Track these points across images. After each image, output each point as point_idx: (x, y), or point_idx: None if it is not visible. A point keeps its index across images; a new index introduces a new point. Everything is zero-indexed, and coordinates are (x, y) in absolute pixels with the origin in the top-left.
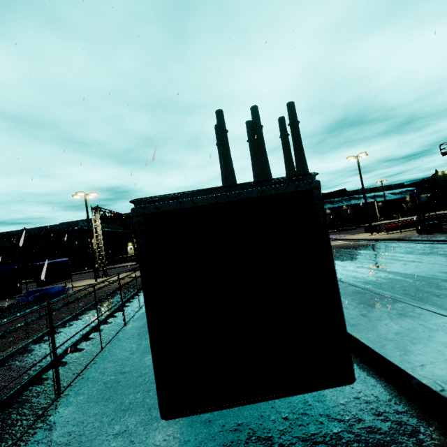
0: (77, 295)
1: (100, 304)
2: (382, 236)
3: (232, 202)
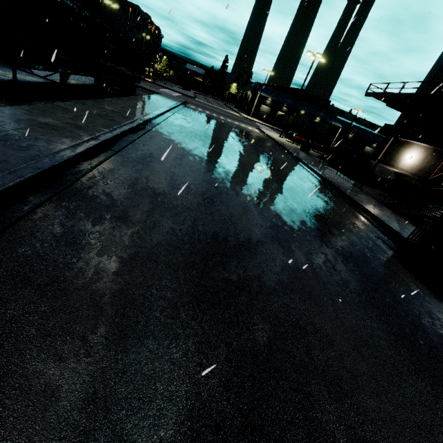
0: None
1: None
2: (279, 138)
3: None
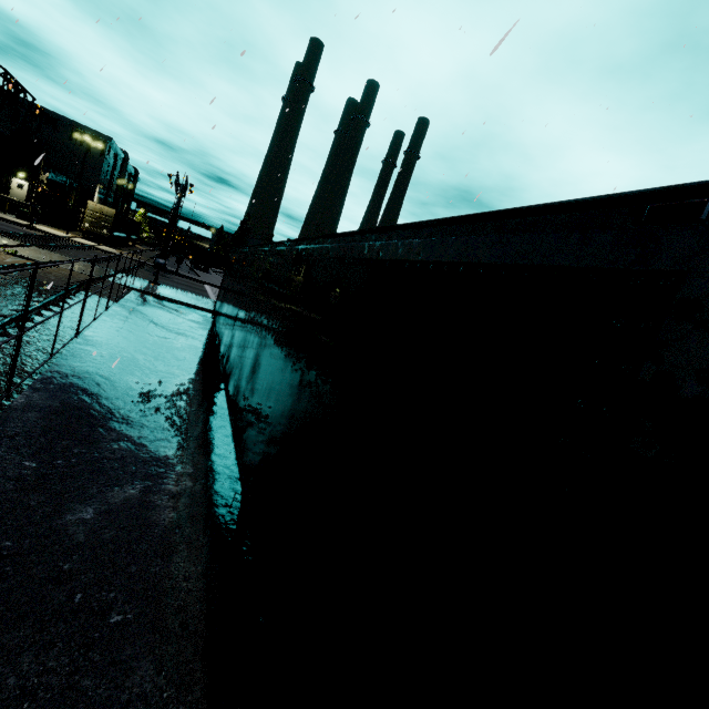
0: None
1: None
2: None
3: None
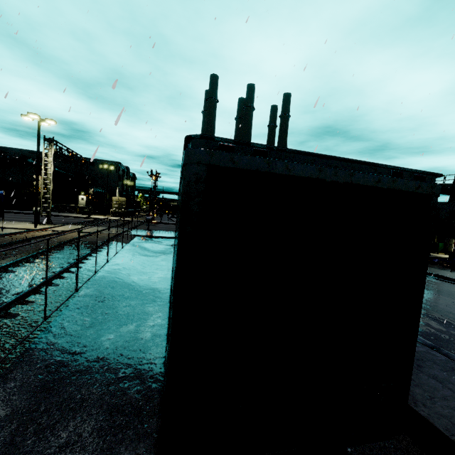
0: (8, 239)
1: (42, 257)
2: None
3: (337, 184)
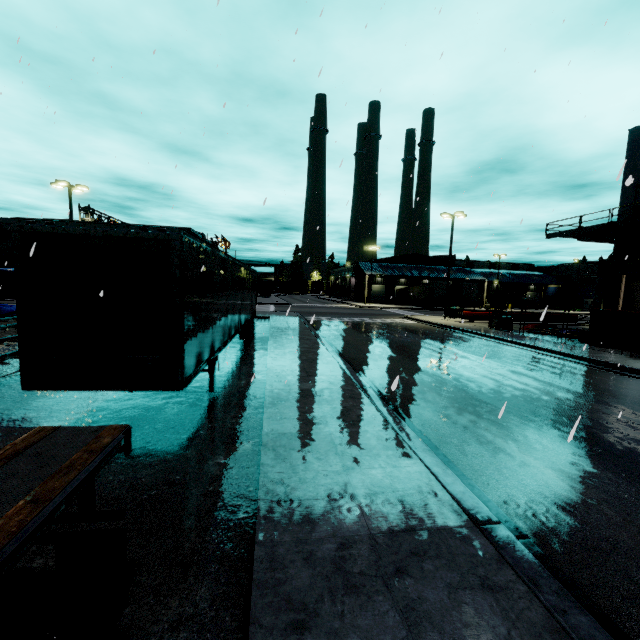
0: None
1: None
2: (451, 322)
3: (100, 237)
